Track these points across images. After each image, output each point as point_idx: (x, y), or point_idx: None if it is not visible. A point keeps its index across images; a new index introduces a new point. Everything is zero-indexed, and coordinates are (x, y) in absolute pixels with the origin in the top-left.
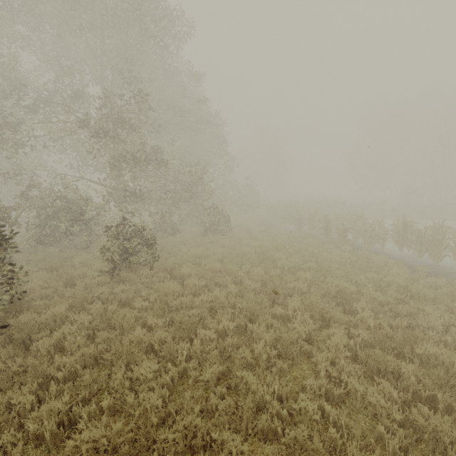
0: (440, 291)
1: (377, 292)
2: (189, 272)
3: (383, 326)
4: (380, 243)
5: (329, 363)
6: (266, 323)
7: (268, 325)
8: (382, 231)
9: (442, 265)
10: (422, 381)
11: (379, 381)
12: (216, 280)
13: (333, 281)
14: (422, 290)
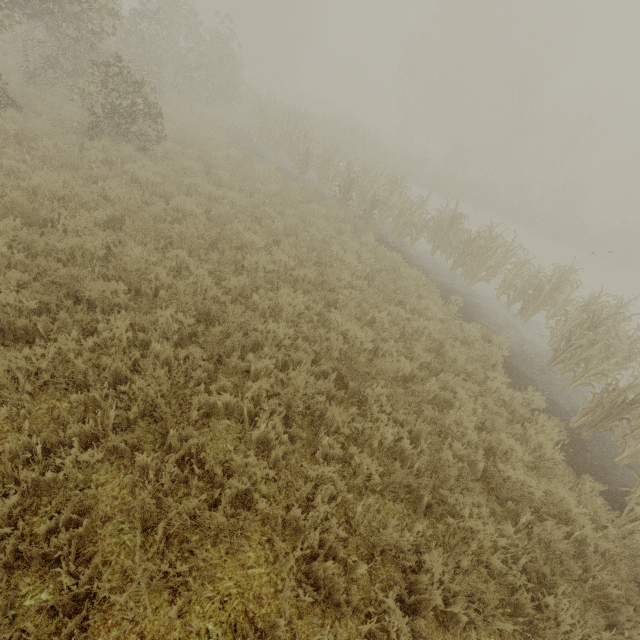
0: (475, 352)
1: (404, 358)
2: (0, 253)
3: (401, 436)
4: (412, 236)
5: (302, 567)
6: (186, 446)
7: (191, 448)
8: (423, 219)
9: (472, 289)
10: (446, 584)
11: (383, 599)
12: (84, 288)
13: (340, 322)
14: (461, 358)
